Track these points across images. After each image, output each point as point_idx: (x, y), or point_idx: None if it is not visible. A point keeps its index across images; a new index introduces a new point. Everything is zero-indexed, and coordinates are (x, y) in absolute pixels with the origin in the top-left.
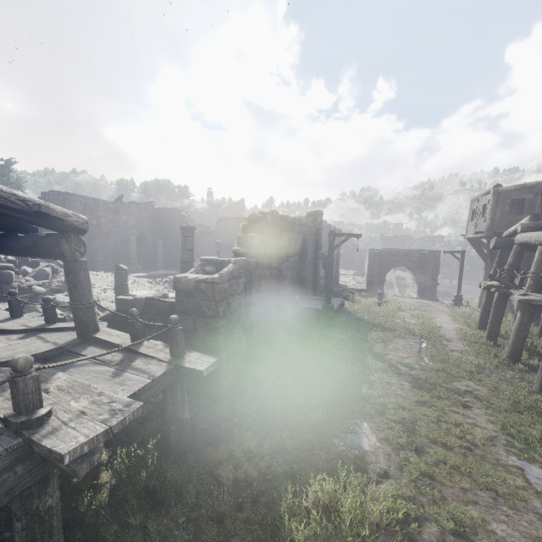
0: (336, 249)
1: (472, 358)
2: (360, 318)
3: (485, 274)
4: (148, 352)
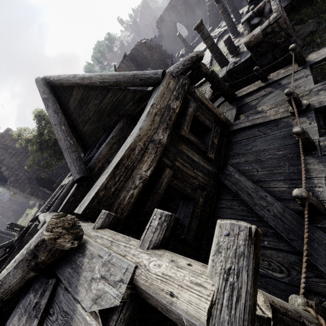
0: None
1: None
2: None
3: None
4: (282, 76)
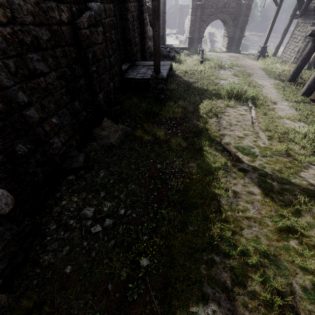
0: (162, 3)
1: (313, 132)
2: (188, 83)
3: (290, 22)
4: None
